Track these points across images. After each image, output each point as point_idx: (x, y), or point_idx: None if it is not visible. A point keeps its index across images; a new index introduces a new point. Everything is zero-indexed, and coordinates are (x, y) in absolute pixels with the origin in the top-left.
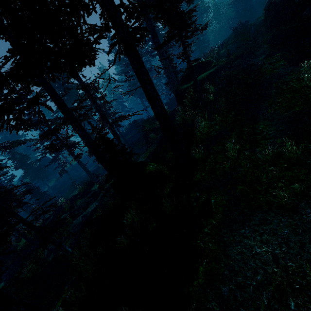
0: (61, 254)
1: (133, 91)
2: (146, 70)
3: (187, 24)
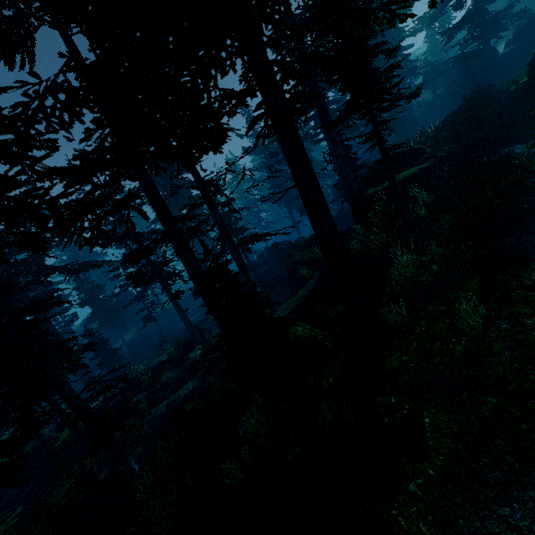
0: (121, 471)
1: (278, 195)
2: (307, 160)
3: (384, 88)
